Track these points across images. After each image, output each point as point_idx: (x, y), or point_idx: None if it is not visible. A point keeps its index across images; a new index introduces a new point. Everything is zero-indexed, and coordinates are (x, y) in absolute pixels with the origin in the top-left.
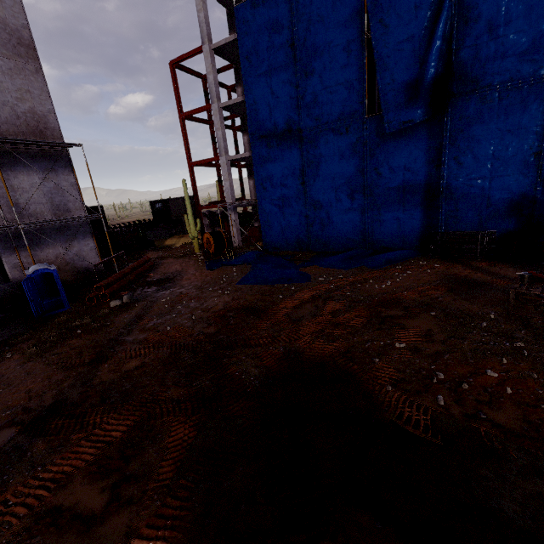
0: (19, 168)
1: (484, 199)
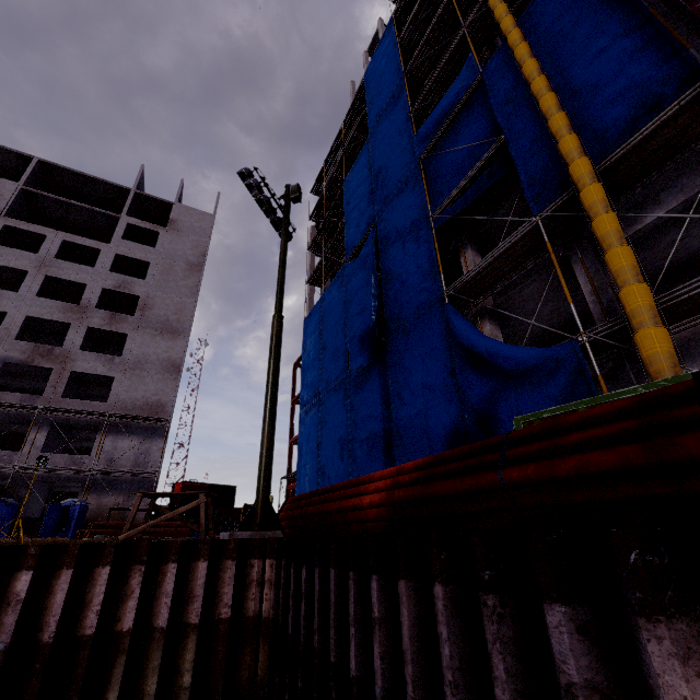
0: (129, 435)
1: (426, 440)
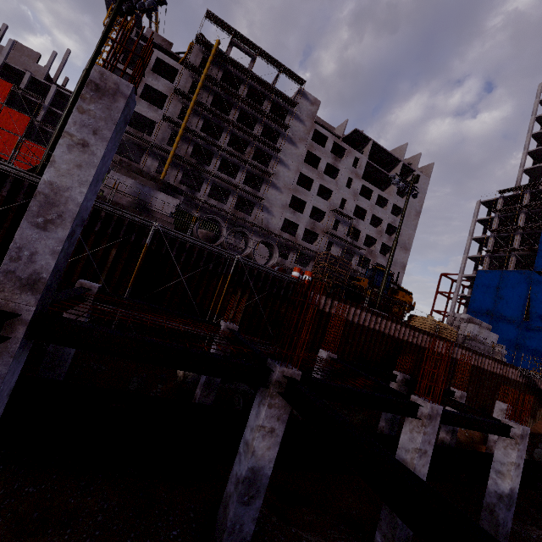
0: None
1: None
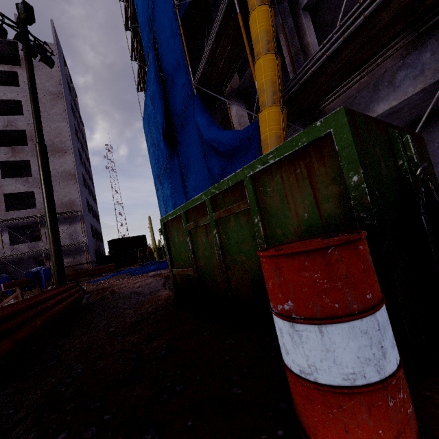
0: (59, 224)
1: None
